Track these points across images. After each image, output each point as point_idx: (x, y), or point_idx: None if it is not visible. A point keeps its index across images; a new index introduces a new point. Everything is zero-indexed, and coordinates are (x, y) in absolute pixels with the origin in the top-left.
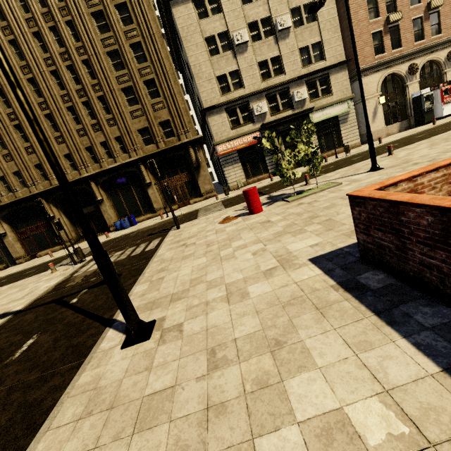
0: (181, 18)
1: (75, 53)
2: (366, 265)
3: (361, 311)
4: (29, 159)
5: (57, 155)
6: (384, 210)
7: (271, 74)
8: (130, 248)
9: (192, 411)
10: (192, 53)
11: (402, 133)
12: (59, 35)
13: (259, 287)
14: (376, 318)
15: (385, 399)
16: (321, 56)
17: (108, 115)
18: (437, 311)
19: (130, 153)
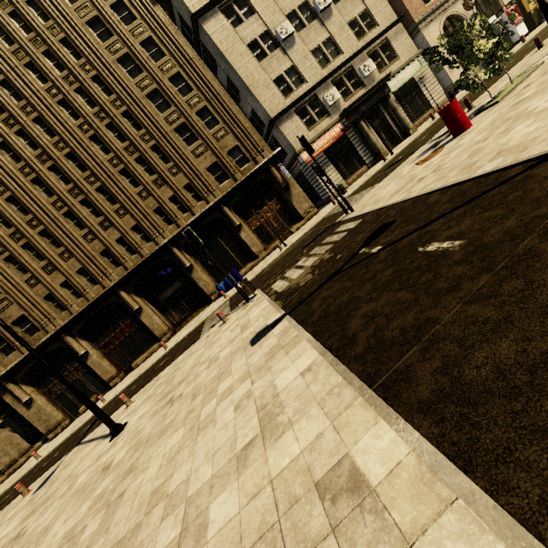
0: (215, 33)
1: (112, 108)
2: None
3: None
4: (92, 248)
5: (123, 231)
6: None
7: (329, 58)
8: (309, 252)
9: None
10: (239, 65)
11: None
12: (88, 95)
13: None
14: None
15: None
16: (372, 24)
17: (168, 164)
18: None
19: (206, 199)
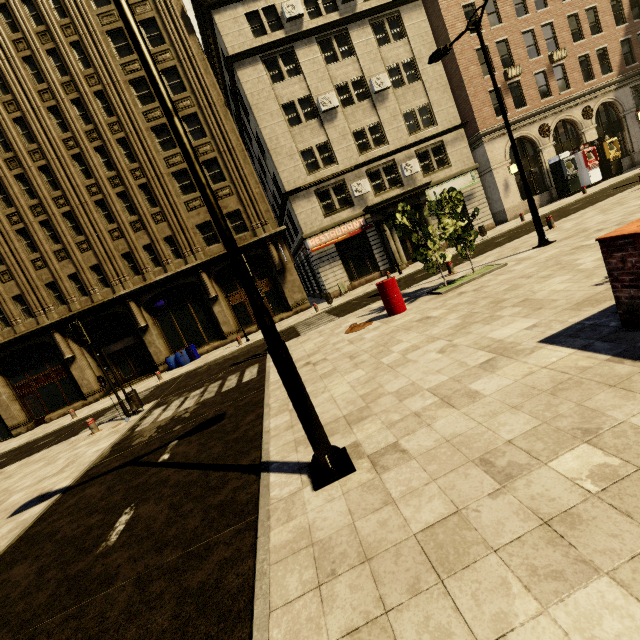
0: (249, 83)
1: (108, 131)
2: (637, 331)
3: None
4: (38, 276)
5: (80, 267)
6: None
7: (371, 144)
8: (212, 384)
9: (523, 532)
10: (265, 124)
11: (546, 207)
12: (85, 109)
13: (489, 383)
14: None
15: None
16: (431, 121)
17: (153, 209)
18: None
19: (186, 258)
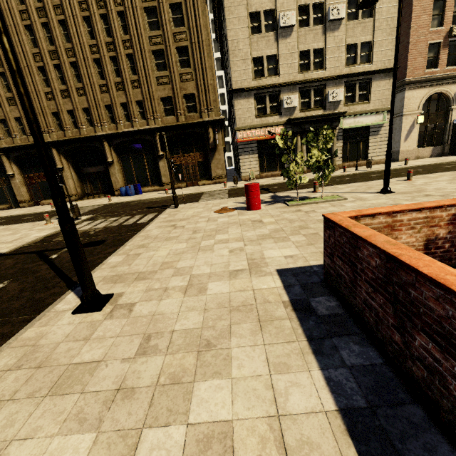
0: None
1: (112, 2)
2: (325, 289)
3: (297, 334)
4: (48, 105)
5: (76, 107)
6: (347, 240)
7: (311, 67)
8: (125, 216)
9: (104, 389)
10: (232, 27)
11: (432, 159)
12: None
13: (219, 286)
14: (306, 344)
15: (273, 423)
16: (368, 58)
17: (133, 76)
18: (364, 351)
19: (148, 121)
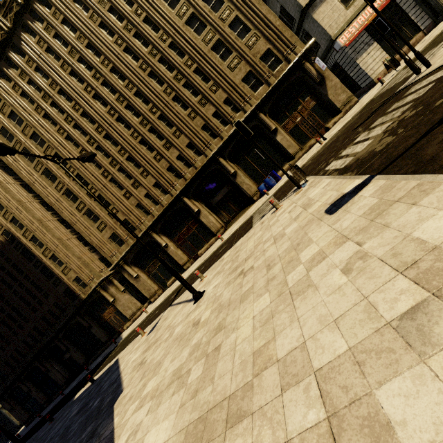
0: None
1: (160, 43)
2: None
3: None
4: (161, 166)
5: (180, 149)
6: None
7: None
8: (370, 126)
9: None
10: None
11: None
12: (142, 37)
13: None
14: None
15: None
16: None
17: (208, 84)
18: None
19: (243, 109)
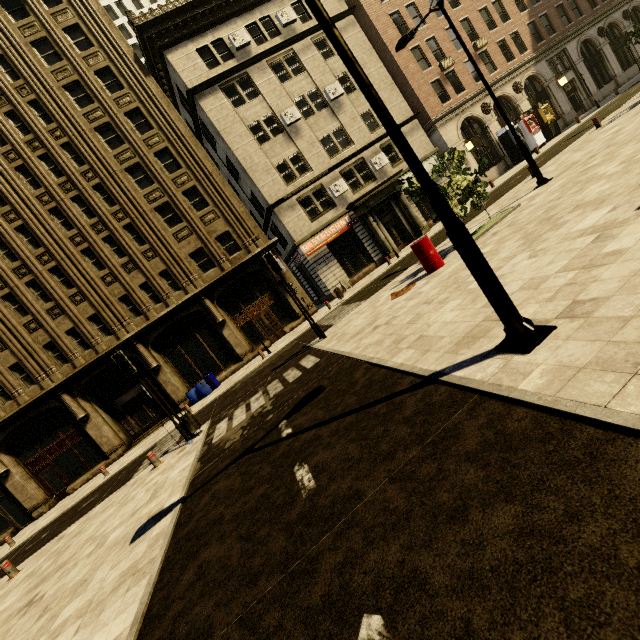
0: (213, 111)
1: (82, 180)
2: None
3: None
4: (34, 339)
5: (77, 321)
6: None
7: (338, 147)
8: (268, 385)
9: None
10: (237, 146)
11: (507, 174)
12: (54, 163)
13: (621, 242)
14: None
15: None
16: None
17: (143, 247)
18: None
19: (185, 289)
